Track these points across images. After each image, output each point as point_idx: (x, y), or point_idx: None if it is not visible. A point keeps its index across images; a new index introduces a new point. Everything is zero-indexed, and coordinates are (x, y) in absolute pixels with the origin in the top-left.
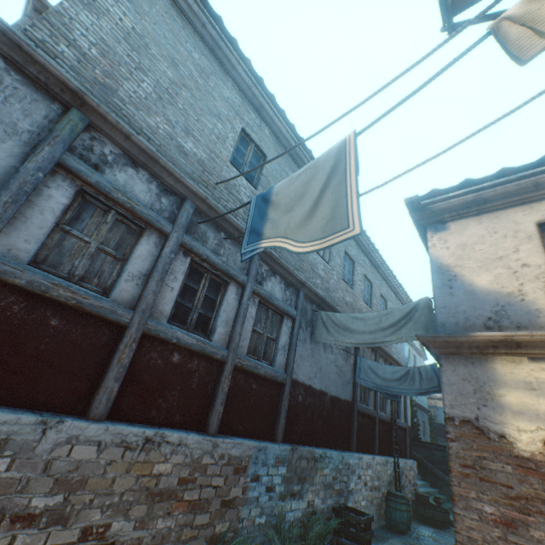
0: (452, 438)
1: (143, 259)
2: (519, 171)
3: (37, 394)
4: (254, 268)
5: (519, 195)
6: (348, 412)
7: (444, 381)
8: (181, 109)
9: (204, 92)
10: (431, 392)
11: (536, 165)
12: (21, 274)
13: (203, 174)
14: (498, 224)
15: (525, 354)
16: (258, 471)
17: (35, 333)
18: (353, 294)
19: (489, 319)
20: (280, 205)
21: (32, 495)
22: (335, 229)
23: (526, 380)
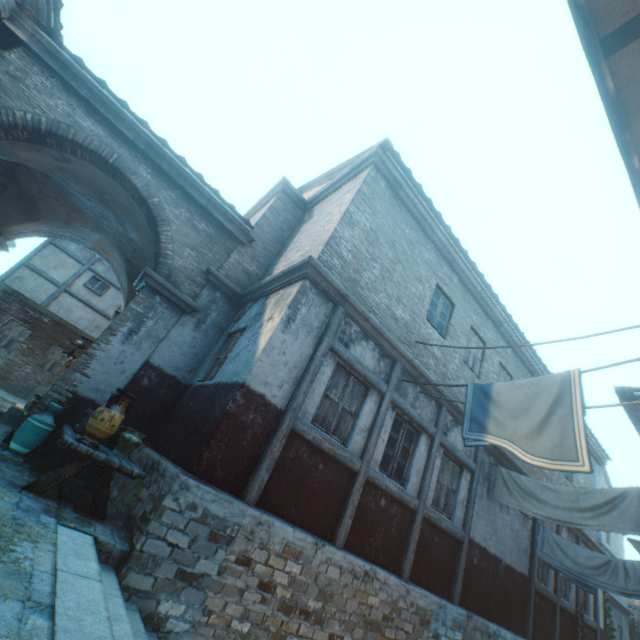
0: None
1: (367, 415)
2: None
3: (310, 520)
4: (441, 420)
5: None
6: (523, 588)
7: None
8: (395, 281)
9: (411, 261)
10: (639, 595)
11: None
12: (310, 432)
13: (407, 335)
14: None
15: None
16: (438, 628)
17: (312, 474)
18: None
19: None
20: (503, 407)
21: (309, 596)
22: (564, 456)
23: None
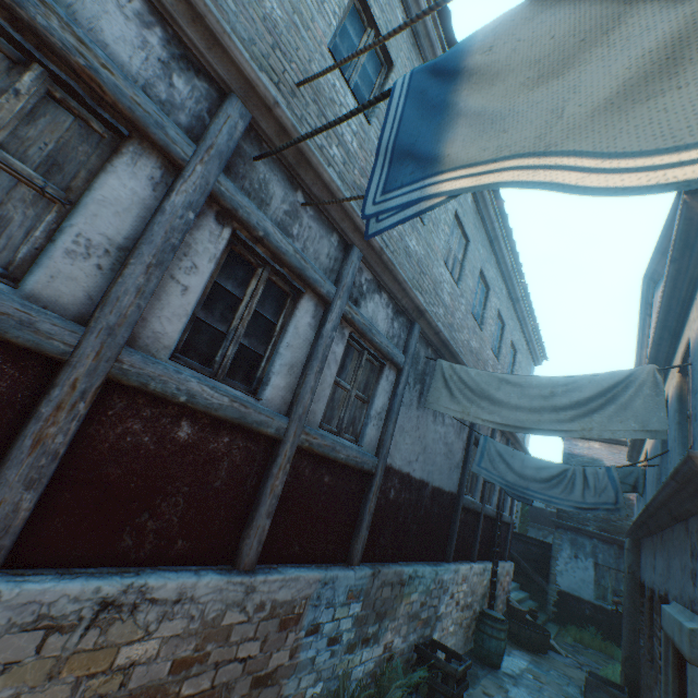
0: None
1: (117, 209)
2: None
3: None
4: (349, 273)
5: None
6: (450, 508)
7: None
8: None
9: None
10: (600, 510)
11: None
12: None
13: (273, 55)
14: None
15: None
16: (319, 617)
17: None
18: (481, 337)
19: None
20: (507, 70)
21: None
22: None
23: None
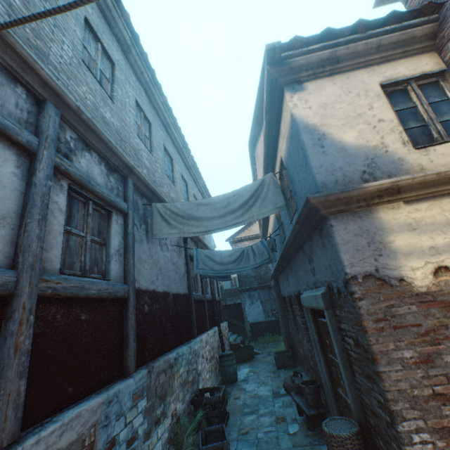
0: (360, 297)
1: None
2: (369, 28)
3: None
4: (50, 126)
5: (364, 57)
6: (187, 304)
7: (338, 242)
8: None
9: None
10: (264, 264)
11: (383, 23)
12: None
13: None
14: (350, 84)
15: (402, 199)
16: (112, 432)
17: None
18: (176, 191)
19: (364, 173)
20: None
21: None
22: None
23: (407, 222)
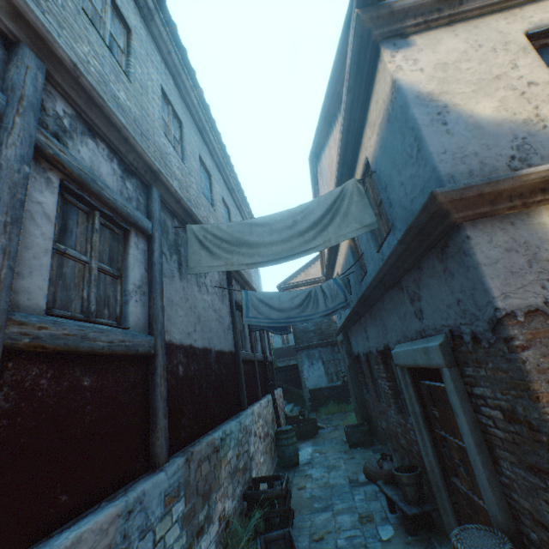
0: (524, 346)
1: None
2: None
3: None
4: (27, 83)
5: None
6: (234, 365)
7: (481, 262)
8: None
9: None
10: (339, 309)
11: None
12: None
13: None
14: (481, 36)
15: None
16: None
17: None
18: (217, 217)
19: (513, 159)
20: None
21: None
22: None
23: None
